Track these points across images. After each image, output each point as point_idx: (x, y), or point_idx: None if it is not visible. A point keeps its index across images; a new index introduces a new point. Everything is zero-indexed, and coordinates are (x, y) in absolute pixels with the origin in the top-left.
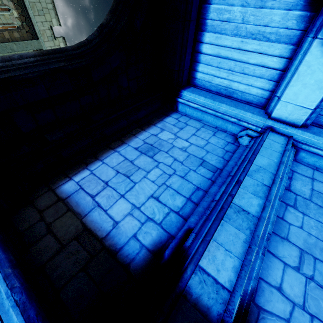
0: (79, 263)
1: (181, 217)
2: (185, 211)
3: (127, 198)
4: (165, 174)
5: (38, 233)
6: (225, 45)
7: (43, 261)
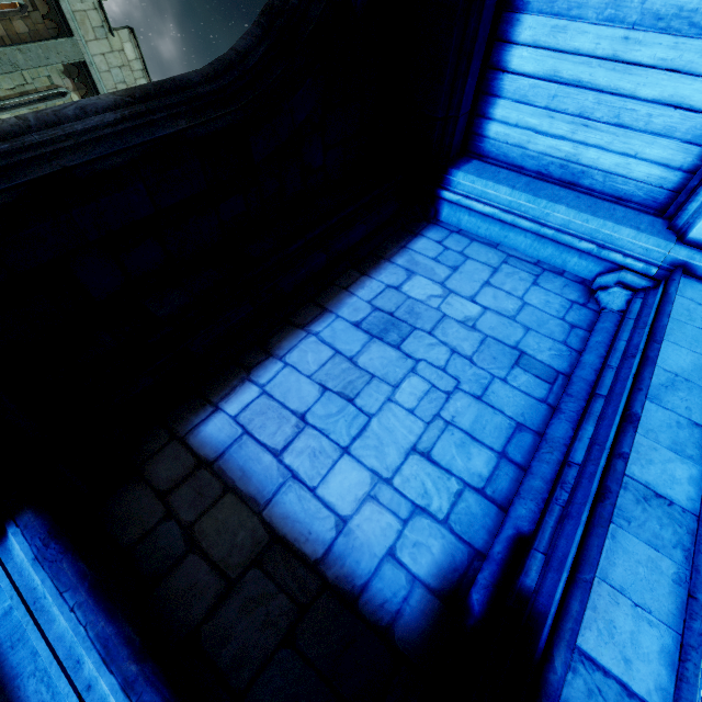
0: (275, 625)
1: (492, 503)
2: (499, 486)
3: (359, 456)
4: (437, 390)
5: (166, 551)
6: (577, 48)
7: (191, 621)
